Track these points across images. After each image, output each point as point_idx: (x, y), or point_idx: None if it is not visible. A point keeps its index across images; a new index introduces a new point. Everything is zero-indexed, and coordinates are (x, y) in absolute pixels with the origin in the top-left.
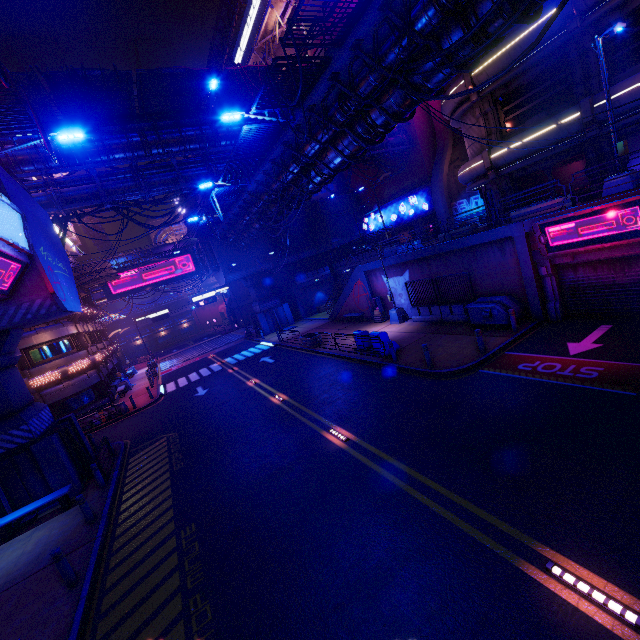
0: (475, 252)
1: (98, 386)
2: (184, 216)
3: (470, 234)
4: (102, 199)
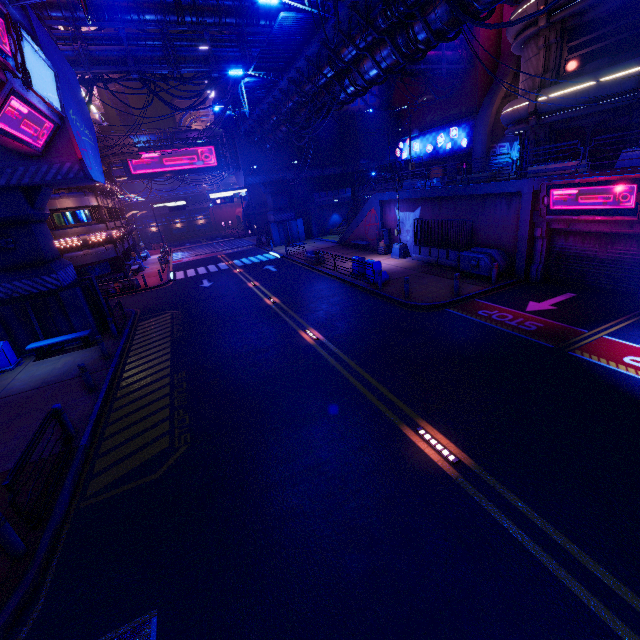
0: (485, 201)
1: (114, 261)
2: (213, 101)
3: (485, 182)
4: (129, 66)
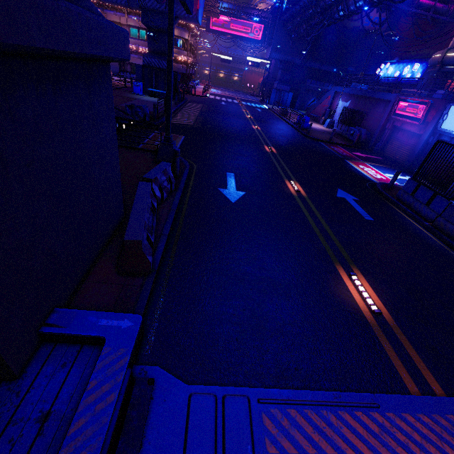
0: (377, 103)
1: (183, 76)
2: None
3: (382, 91)
4: None
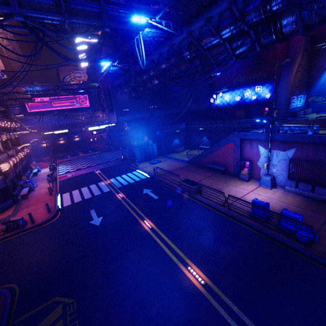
0: None
1: (3, 190)
2: (86, 67)
3: None
4: (11, 7)
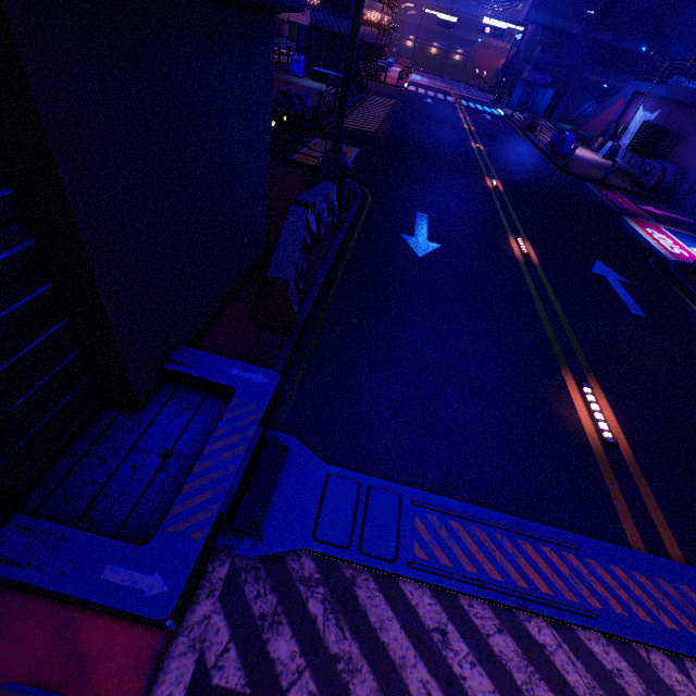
0: None
1: (371, 48)
2: None
3: None
4: None
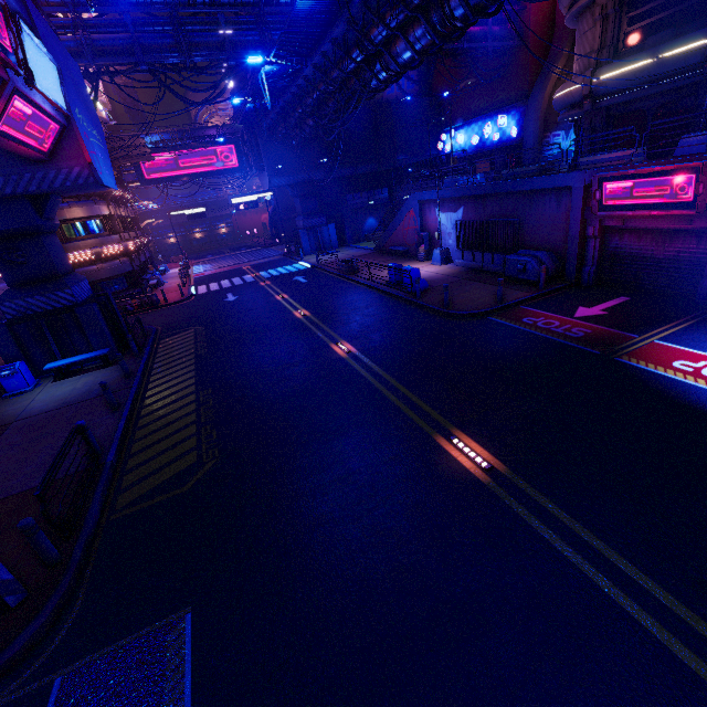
0: (533, 198)
1: (131, 275)
2: (231, 92)
3: (533, 176)
4: (137, 57)
